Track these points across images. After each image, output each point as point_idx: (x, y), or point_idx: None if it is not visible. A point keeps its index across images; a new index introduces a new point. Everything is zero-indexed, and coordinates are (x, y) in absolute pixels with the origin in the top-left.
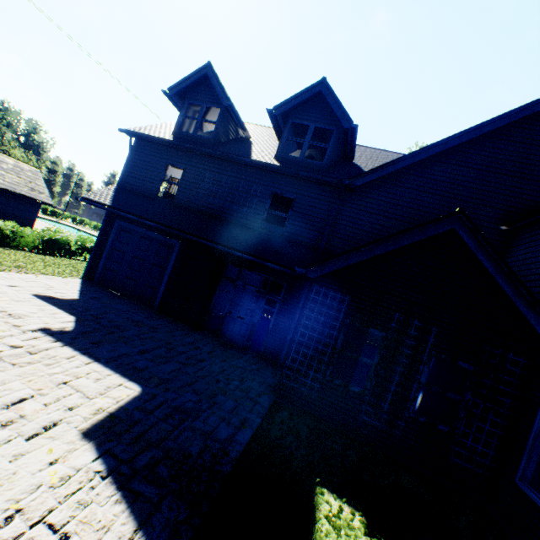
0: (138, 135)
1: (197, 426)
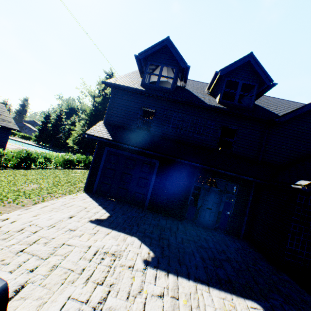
0: (119, 86)
1: None
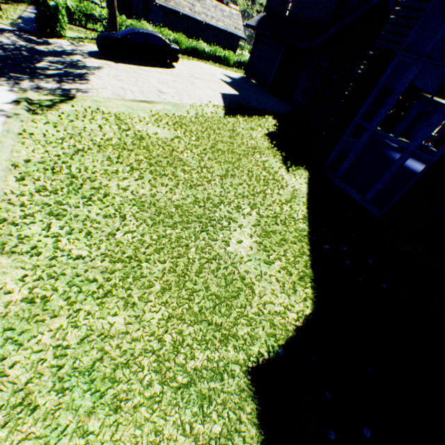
0: None
1: (248, 102)
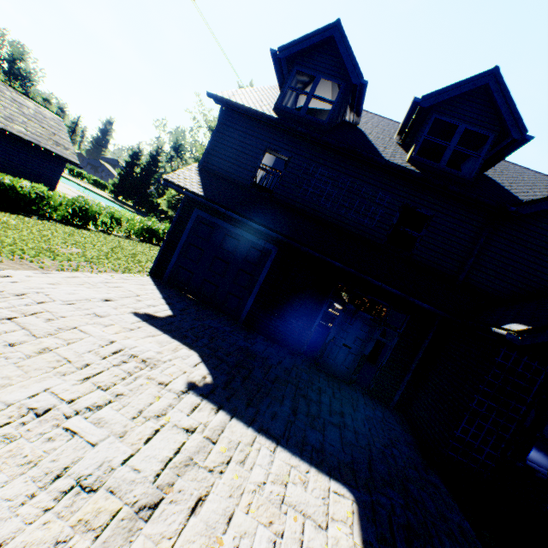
0: (234, 105)
1: None
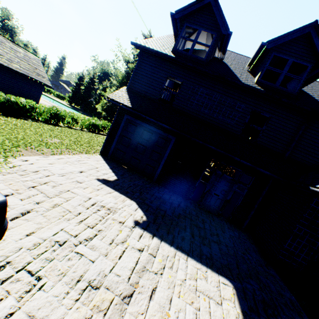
0: (148, 49)
1: None
